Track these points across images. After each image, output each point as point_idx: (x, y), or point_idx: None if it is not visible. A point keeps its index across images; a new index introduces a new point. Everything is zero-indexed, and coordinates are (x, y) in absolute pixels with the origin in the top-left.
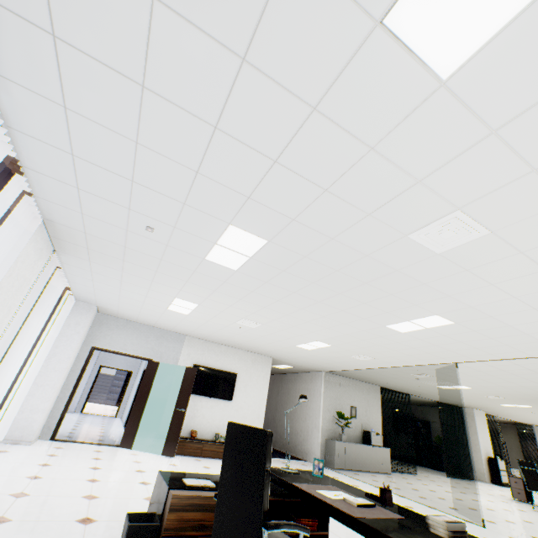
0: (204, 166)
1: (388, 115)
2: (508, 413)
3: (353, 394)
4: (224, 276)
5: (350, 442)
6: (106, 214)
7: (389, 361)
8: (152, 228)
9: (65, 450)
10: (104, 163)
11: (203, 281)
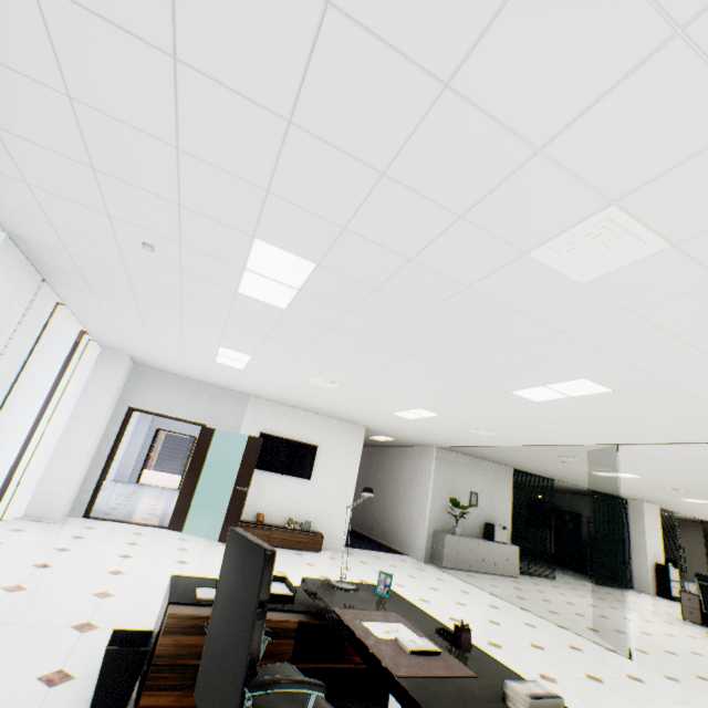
0: (184, 137)
1: (467, 6)
2: (693, 509)
3: (475, 477)
4: (271, 317)
5: (465, 537)
6: (82, 225)
7: (522, 438)
8: (151, 245)
9: (97, 531)
10: (42, 138)
11: (246, 324)
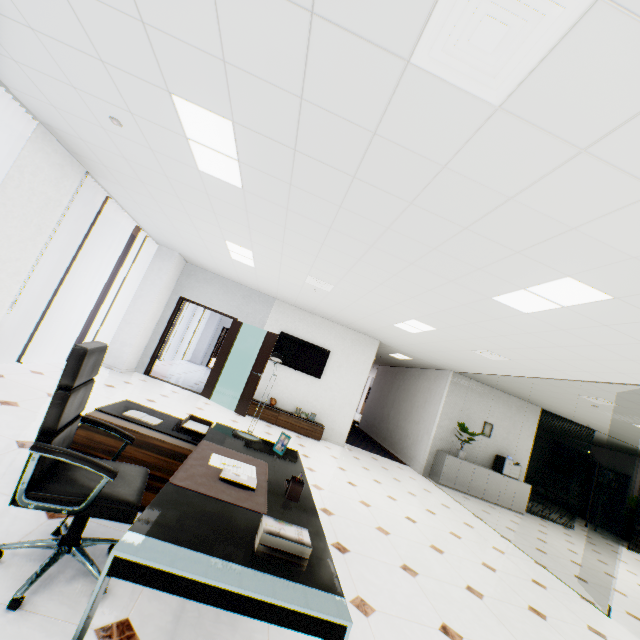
0: None
1: None
2: None
3: (492, 408)
4: (238, 200)
5: (469, 462)
6: (69, 103)
7: (534, 368)
8: (116, 119)
9: (146, 383)
10: None
11: (227, 211)
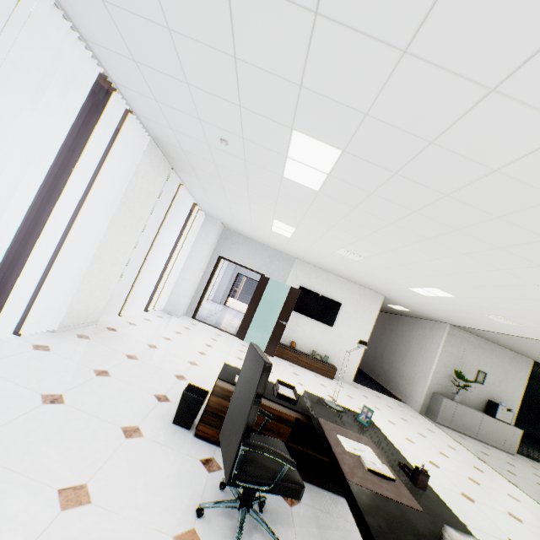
0: (239, 47)
1: None
2: None
3: (485, 358)
4: (307, 197)
5: (464, 405)
6: (187, 128)
7: None
8: (225, 140)
9: (197, 327)
10: (159, 65)
11: (290, 202)
